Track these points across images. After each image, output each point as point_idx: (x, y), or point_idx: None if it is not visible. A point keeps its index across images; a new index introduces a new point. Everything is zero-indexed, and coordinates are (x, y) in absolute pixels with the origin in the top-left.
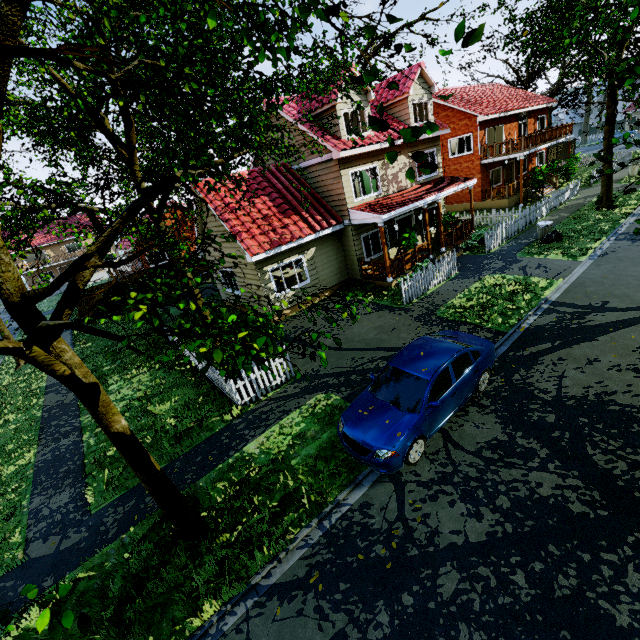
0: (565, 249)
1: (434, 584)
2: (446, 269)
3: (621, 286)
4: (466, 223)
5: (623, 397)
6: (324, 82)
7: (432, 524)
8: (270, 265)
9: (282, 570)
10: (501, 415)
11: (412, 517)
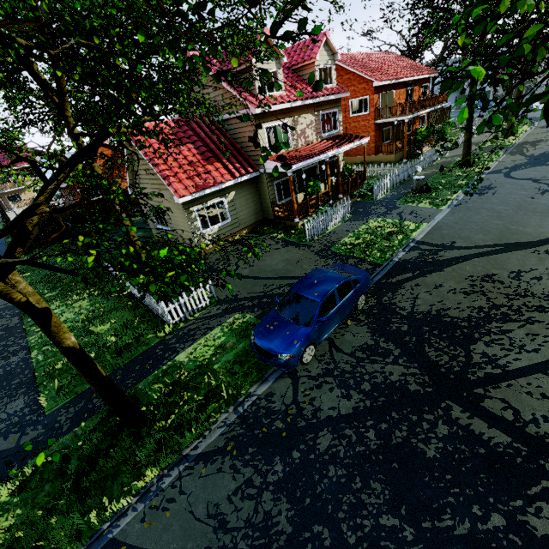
0: (432, 199)
1: (315, 443)
2: (342, 213)
3: (466, 230)
4: (360, 174)
5: (454, 312)
6: (241, 47)
7: (316, 404)
8: (196, 206)
9: (206, 443)
10: (371, 326)
11: (303, 400)
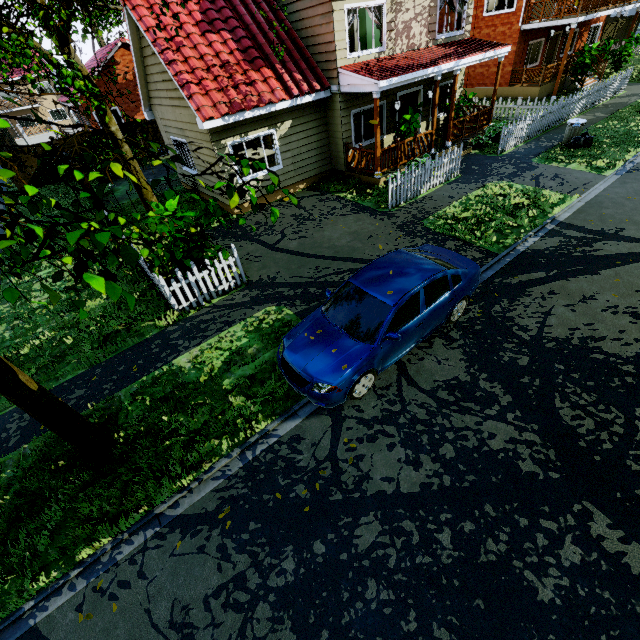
0: (591, 158)
1: (351, 534)
2: (447, 169)
3: None
4: (484, 111)
5: (611, 345)
6: None
7: (364, 468)
8: (230, 138)
9: (191, 501)
10: (469, 352)
11: (344, 458)
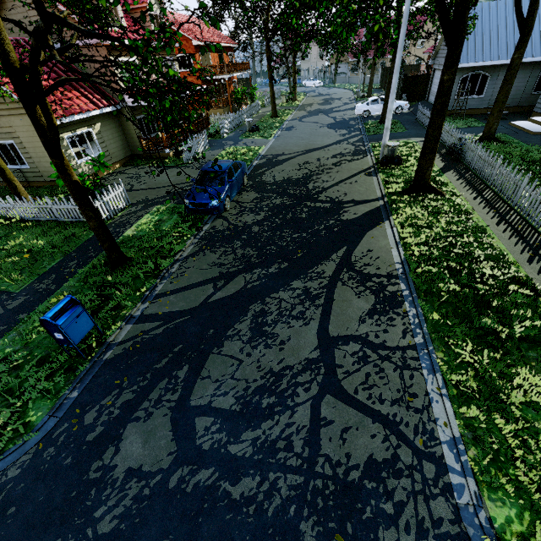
0: (262, 134)
1: (251, 231)
2: (203, 144)
3: (288, 147)
4: (205, 118)
5: (295, 177)
6: None
7: (244, 221)
8: (65, 133)
9: (187, 252)
10: (256, 191)
11: (235, 223)
